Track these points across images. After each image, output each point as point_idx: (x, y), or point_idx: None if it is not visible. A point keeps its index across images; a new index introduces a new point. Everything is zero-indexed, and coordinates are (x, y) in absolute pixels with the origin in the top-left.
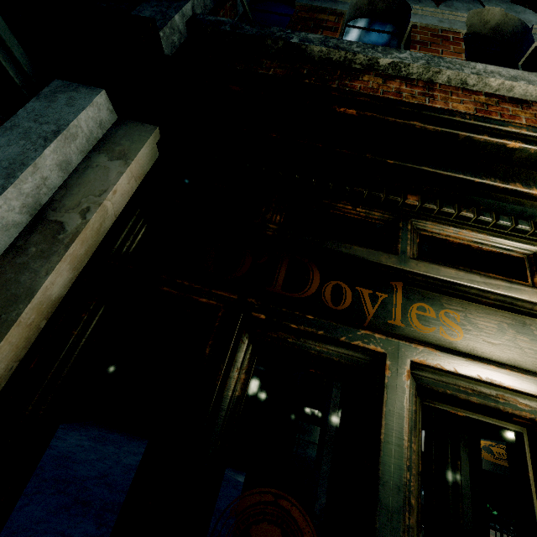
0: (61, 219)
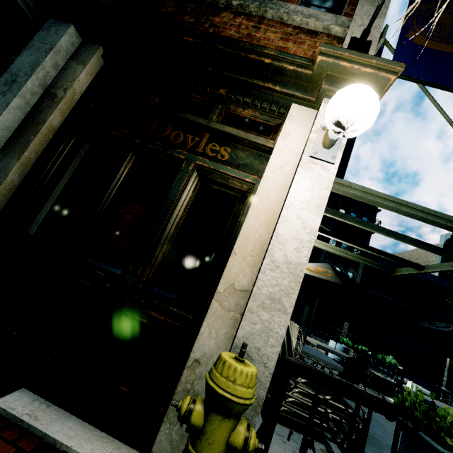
0: (56, 92)
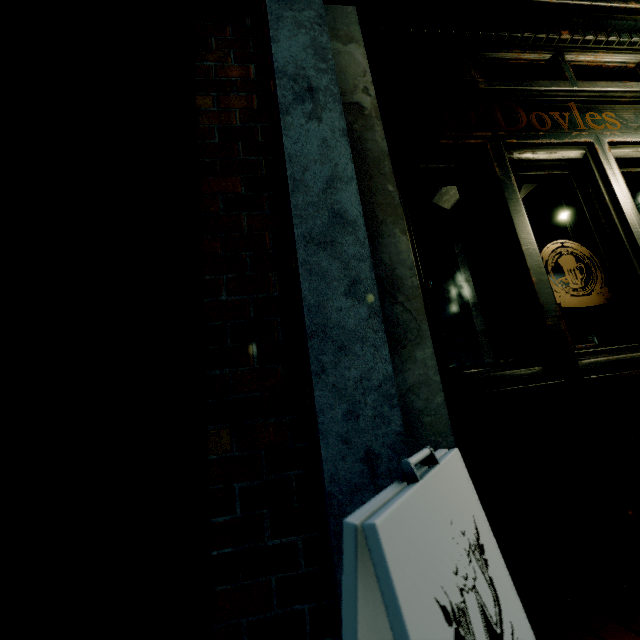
0: (354, 100)
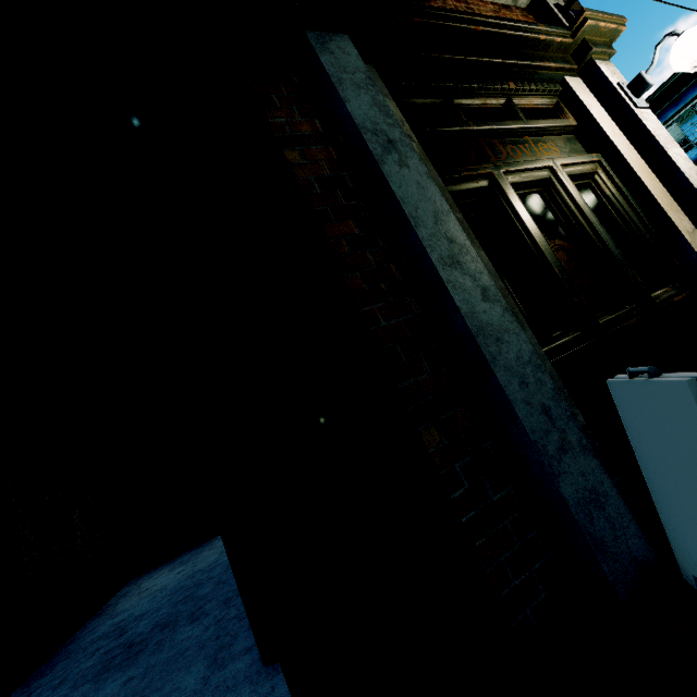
0: None
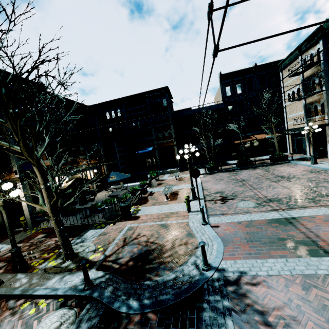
0: None
